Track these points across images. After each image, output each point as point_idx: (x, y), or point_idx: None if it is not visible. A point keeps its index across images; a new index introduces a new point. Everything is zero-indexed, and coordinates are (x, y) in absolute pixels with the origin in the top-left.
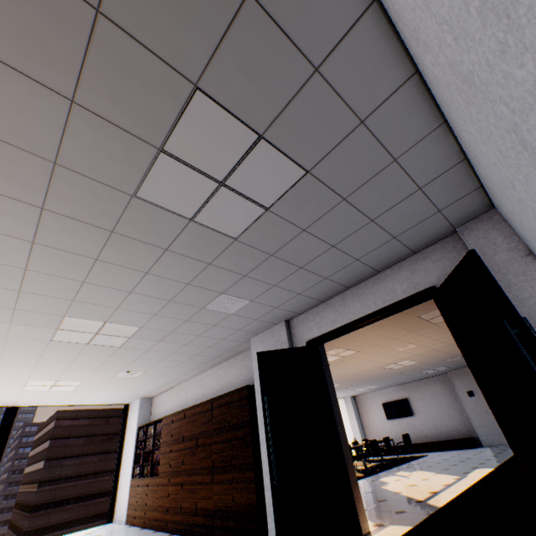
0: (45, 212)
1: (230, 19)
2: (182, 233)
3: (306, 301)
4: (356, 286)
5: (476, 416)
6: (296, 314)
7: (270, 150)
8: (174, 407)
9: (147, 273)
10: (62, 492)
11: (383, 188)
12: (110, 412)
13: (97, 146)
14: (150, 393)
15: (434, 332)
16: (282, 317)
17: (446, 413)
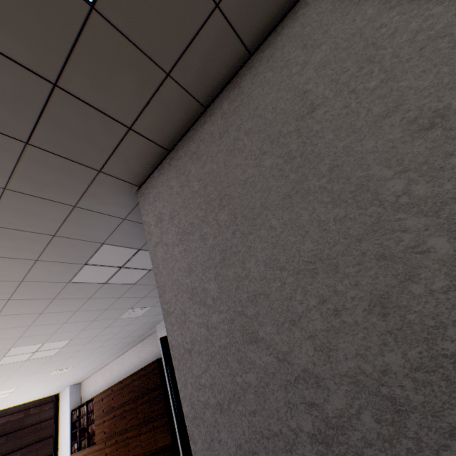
0: (10, 300)
1: (117, 225)
2: (100, 289)
3: None
4: None
5: None
6: None
7: (146, 252)
8: (102, 386)
9: (77, 311)
10: None
11: None
12: (30, 403)
13: (49, 270)
14: (78, 379)
15: None
16: None
17: None
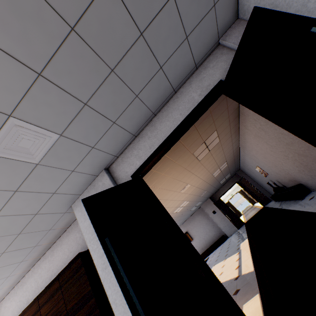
0: None
1: None
2: None
3: (122, 136)
4: (160, 111)
5: (220, 222)
6: (114, 158)
7: None
8: None
9: None
10: None
11: None
12: None
13: None
14: None
15: (198, 169)
16: (101, 165)
17: (207, 229)
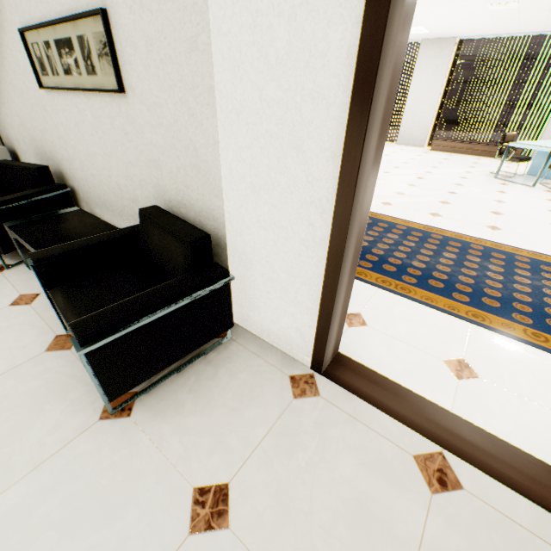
0: None
1: None
2: None
3: None
4: None
5: None
6: None
7: None
8: None
9: None
10: (449, 113)
11: None
12: None
13: None
14: None
15: None
16: None
17: None
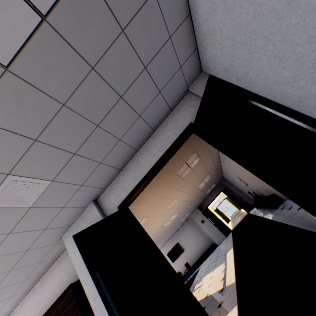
0: None
1: None
2: None
3: (108, 172)
4: (142, 147)
5: (209, 231)
6: (102, 190)
7: None
8: None
9: None
10: None
11: (149, 27)
12: None
13: None
14: None
15: (183, 185)
16: (90, 197)
17: (197, 238)
